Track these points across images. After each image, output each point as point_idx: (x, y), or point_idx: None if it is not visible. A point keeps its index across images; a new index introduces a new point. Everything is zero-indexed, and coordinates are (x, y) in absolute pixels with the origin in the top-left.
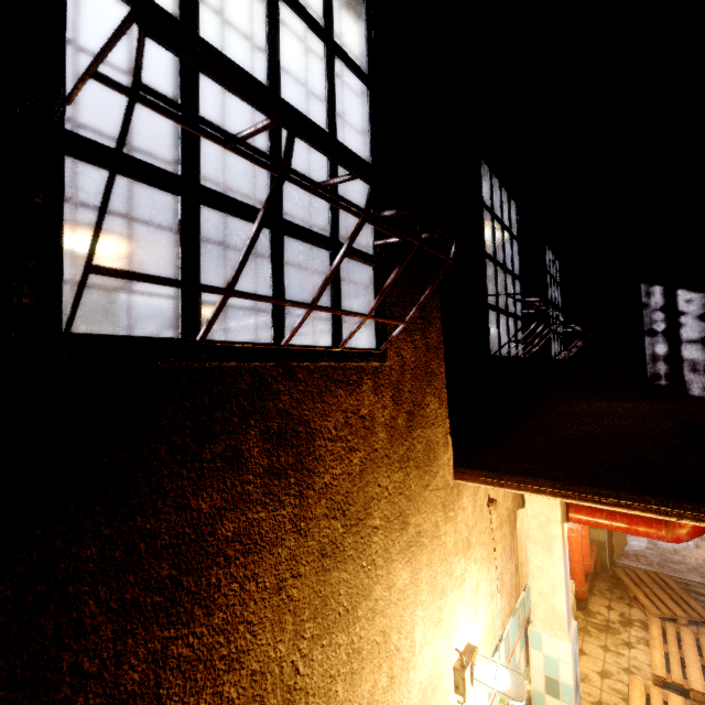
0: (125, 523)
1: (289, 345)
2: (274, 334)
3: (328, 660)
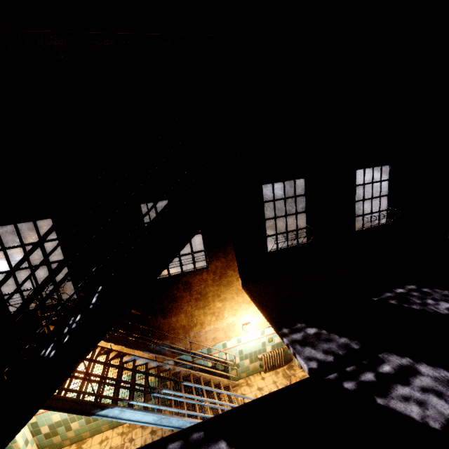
0: (166, 294)
1: (184, 273)
2: (181, 271)
3: (199, 312)
